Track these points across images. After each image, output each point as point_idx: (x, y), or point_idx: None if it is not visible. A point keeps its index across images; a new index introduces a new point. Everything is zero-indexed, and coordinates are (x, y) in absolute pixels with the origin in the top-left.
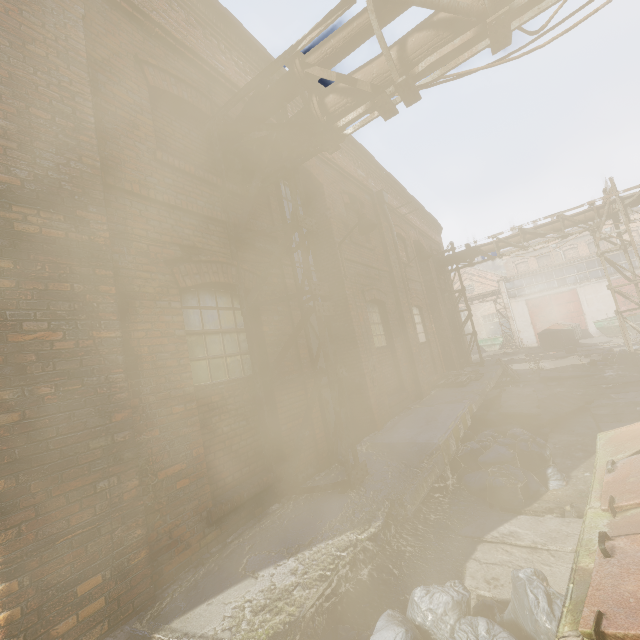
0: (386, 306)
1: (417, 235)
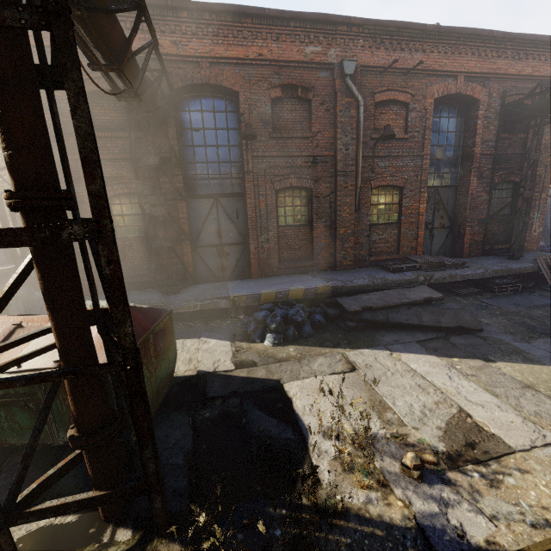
0: (313, 191)
1: (456, 85)
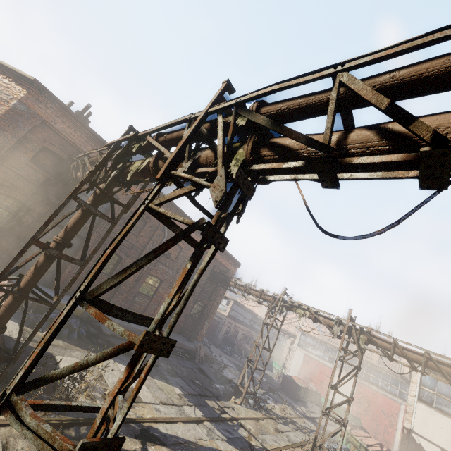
0: (123, 260)
1: None
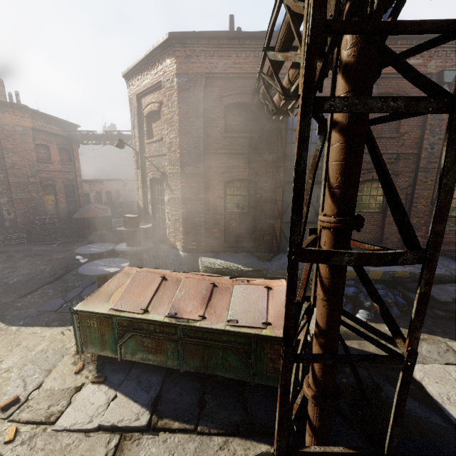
0: None
1: None
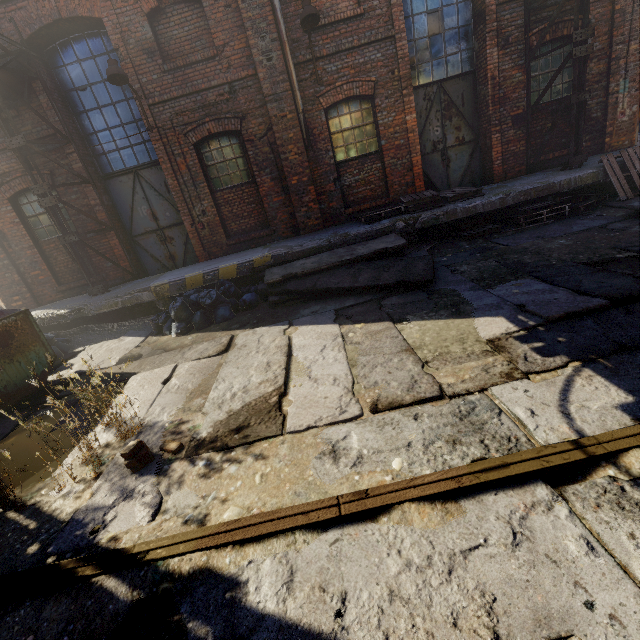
0: (243, 133)
1: None
